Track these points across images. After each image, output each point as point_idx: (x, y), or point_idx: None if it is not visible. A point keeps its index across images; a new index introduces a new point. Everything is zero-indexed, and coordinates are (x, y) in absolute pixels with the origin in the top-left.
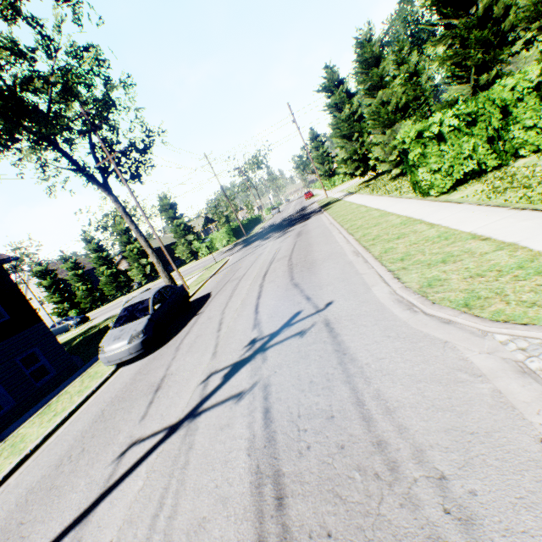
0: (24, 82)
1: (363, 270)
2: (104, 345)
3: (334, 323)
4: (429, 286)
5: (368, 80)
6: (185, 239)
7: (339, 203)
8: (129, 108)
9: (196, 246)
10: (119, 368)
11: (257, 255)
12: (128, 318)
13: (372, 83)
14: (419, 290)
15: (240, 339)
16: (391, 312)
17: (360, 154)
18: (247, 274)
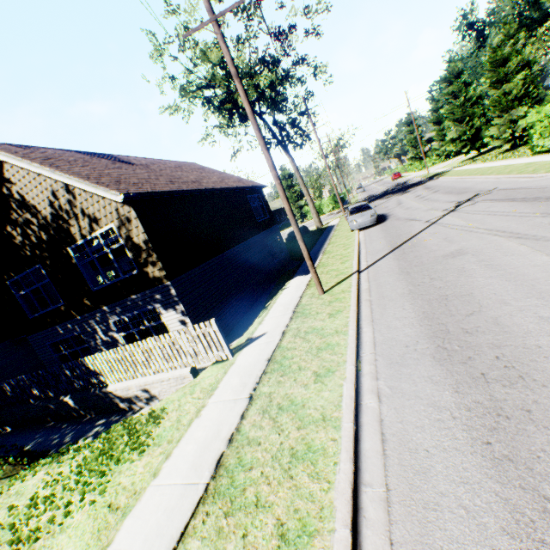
0: (271, 82)
1: (508, 180)
2: (355, 219)
3: (504, 189)
4: (549, 171)
5: (495, 77)
6: (297, 204)
7: (451, 172)
8: (294, 96)
9: (306, 210)
10: (359, 232)
11: (395, 201)
12: (358, 211)
13: (497, 78)
14: (545, 173)
15: (447, 205)
16: (532, 180)
17: (468, 135)
18: (404, 204)
